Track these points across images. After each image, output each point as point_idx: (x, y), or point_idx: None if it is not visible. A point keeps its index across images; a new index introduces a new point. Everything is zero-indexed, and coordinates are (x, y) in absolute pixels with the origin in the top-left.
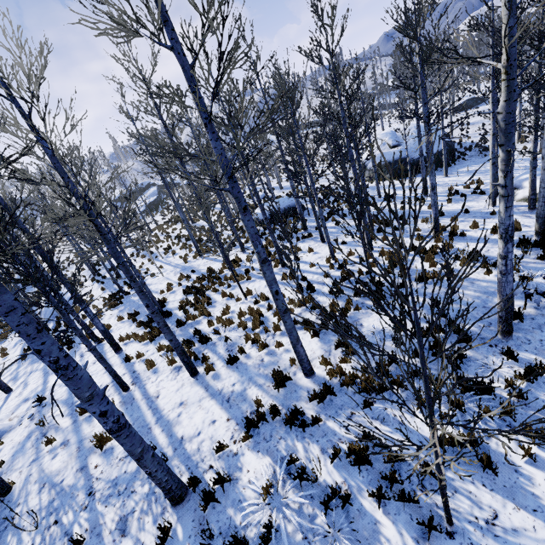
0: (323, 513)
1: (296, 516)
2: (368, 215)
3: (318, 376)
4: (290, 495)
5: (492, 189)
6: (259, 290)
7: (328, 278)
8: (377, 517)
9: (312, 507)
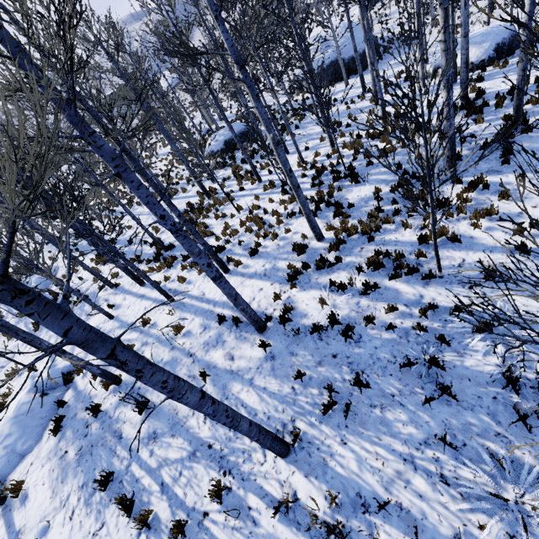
0: (363, 297)
1: (347, 306)
2: None
3: (327, 239)
4: (338, 299)
5: (422, 71)
6: (247, 205)
7: (305, 178)
8: (397, 287)
9: (355, 299)
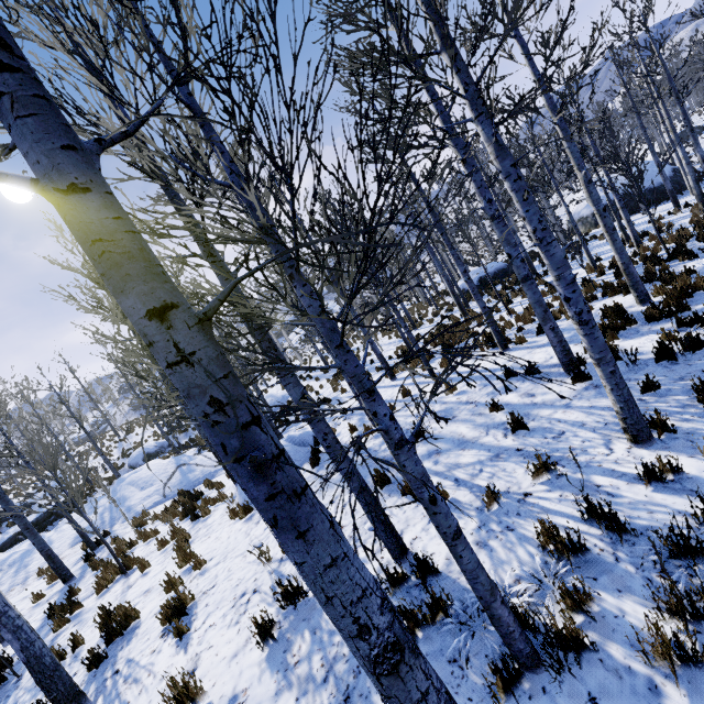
0: None
1: None
2: (619, 225)
3: (656, 301)
4: (695, 332)
5: None
6: (520, 310)
7: (602, 276)
8: None
9: None
